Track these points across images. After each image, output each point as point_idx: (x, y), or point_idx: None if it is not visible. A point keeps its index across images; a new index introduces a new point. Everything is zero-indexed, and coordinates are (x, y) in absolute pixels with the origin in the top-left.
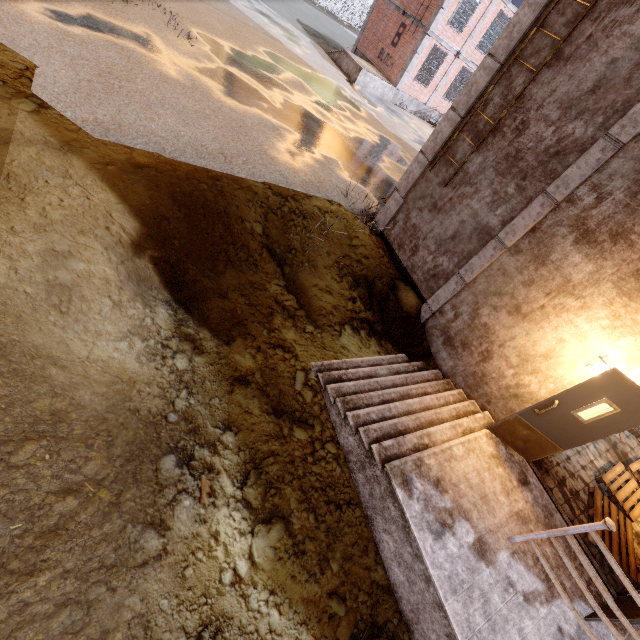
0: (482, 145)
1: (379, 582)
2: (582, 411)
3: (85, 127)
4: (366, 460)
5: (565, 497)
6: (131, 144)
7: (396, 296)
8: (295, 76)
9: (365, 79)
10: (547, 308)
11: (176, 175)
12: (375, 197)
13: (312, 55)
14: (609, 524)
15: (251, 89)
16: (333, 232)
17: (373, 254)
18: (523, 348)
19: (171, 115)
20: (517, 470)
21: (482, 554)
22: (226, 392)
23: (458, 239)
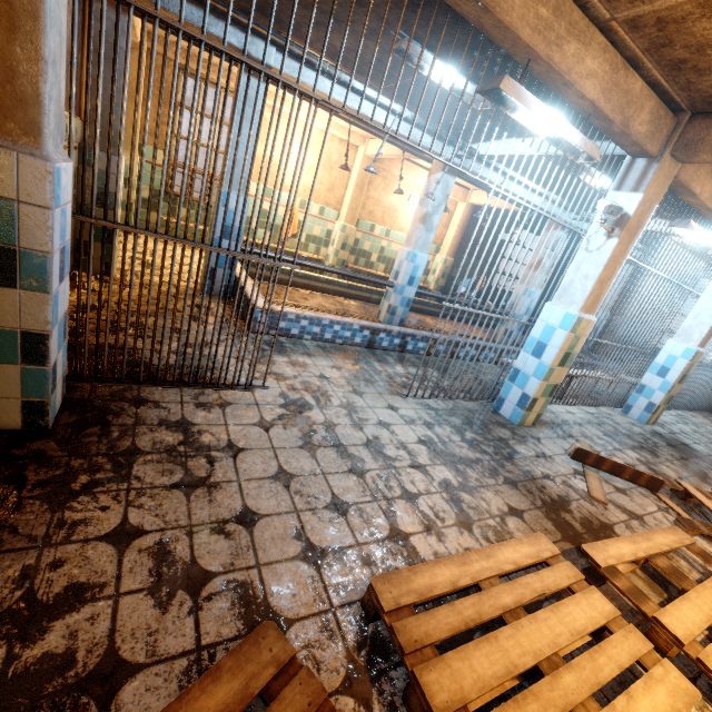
0: None
1: None
2: None
3: None
4: None
5: None
6: None
7: None
8: None
9: None
10: None
11: None
12: None
13: None
14: None
15: None
16: None
17: None
18: None
19: None
20: None
21: None
22: None
23: None
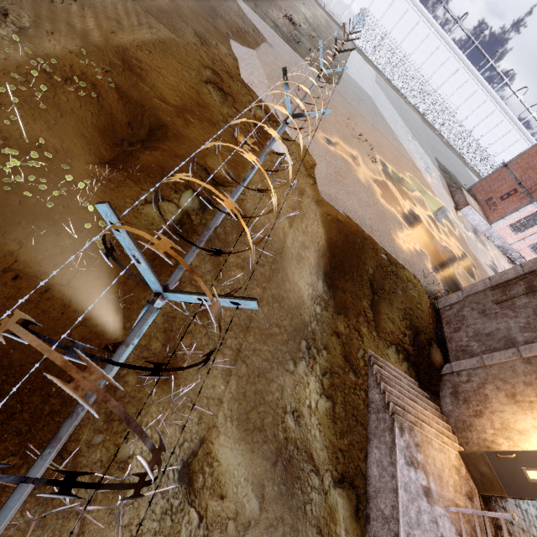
0: (531, 293)
1: (361, 468)
2: (531, 475)
3: (325, 196)
4: (382, 408)
5: (496, 535)
6: (338, 209)
7: (431, 348)
8: (421, 195)
9: (468, 211)
10: (534, 404)
11: (350, 230)
12: (443, 287)
13: (437, 184)
14: (514, 515)
15: (395, 197)
16: (409, 293)
17: (427, 318)
18: (507, 420)
19: (356, 200)
20: (468, 488)
21: (427, 495)
22: (329, 334)
23: (490, 337)
